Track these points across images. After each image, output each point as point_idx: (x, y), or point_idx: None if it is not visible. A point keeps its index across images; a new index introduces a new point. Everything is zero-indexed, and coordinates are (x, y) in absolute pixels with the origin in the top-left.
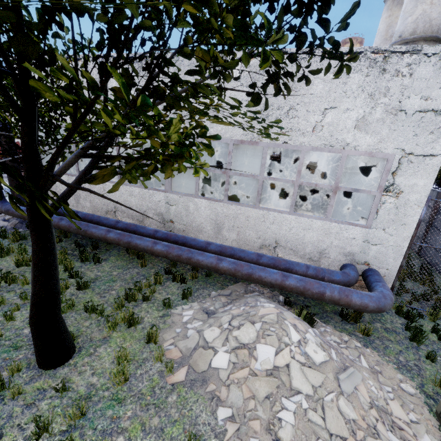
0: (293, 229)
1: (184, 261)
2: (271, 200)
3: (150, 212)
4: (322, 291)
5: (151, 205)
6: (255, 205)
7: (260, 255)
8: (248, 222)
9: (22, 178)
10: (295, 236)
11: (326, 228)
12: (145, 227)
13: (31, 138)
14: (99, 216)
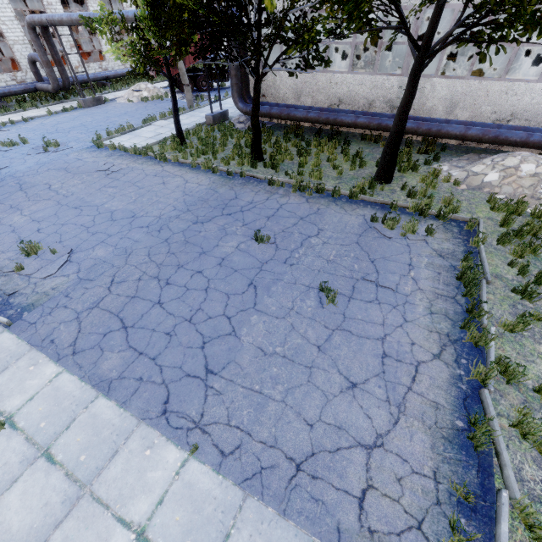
0: (536, 98)
1: (432, 134)
2: (511, 73)
3: (378, 101)
4: None
5: (382, 93)
6: (500, 78)
7: (500, 125)
8: (487, 97)
9: (419, 47)
10: (535, 105)
11: None
12: (382, 113)
13: (439, 17)
14: (333, 108)
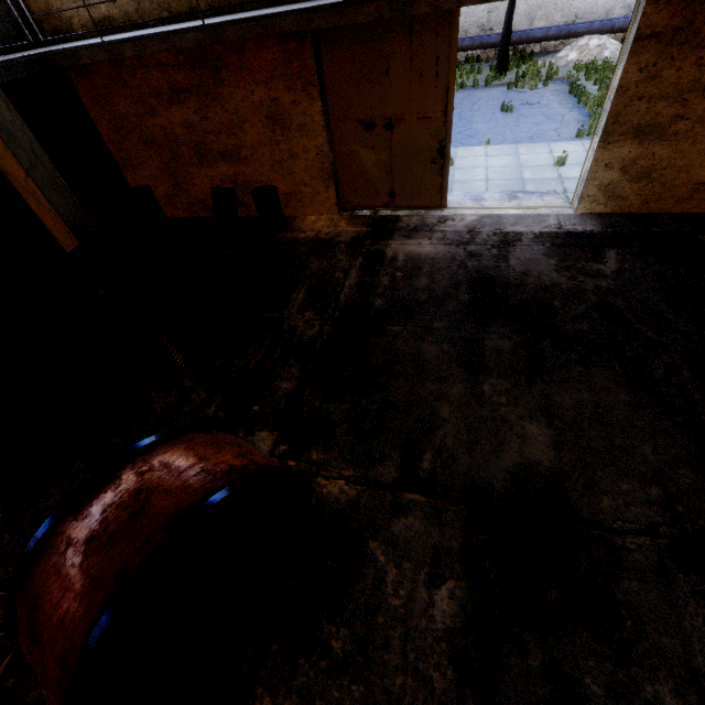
0: None
1: (523, 41)
2: None
3: (472, 27)
4: (613, 25)
5: (474, 20)
6: None
7: (569, 24)
8: (556, 6)
9: None
10: (590, 5)
11: None
12: (479, 36)
13: None
14: None
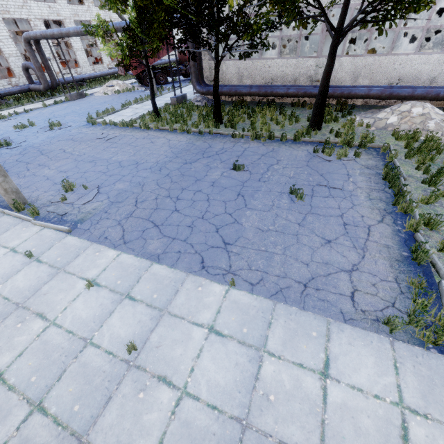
0: (414, 66)
1: (345, 96)
2: (395, 50)
3: (301, 77)
4: (438, 93)
5: (303, 71)
6: (388, 53)
7: (392, 86)
8: (380, 68)
9: (335, 29)
10: (415, 71)
11: (441, 59)
12: (305, 85)
13: (348, 7)
14: (269, 85)
